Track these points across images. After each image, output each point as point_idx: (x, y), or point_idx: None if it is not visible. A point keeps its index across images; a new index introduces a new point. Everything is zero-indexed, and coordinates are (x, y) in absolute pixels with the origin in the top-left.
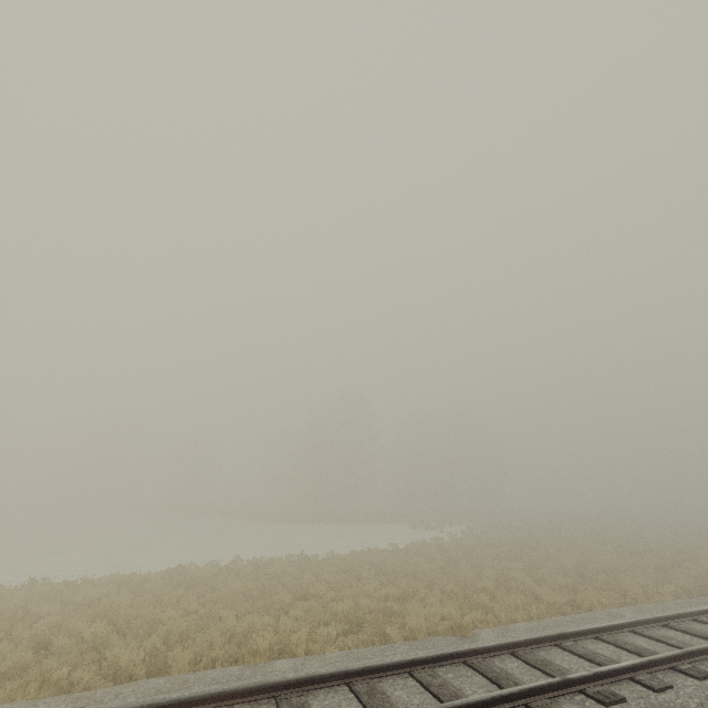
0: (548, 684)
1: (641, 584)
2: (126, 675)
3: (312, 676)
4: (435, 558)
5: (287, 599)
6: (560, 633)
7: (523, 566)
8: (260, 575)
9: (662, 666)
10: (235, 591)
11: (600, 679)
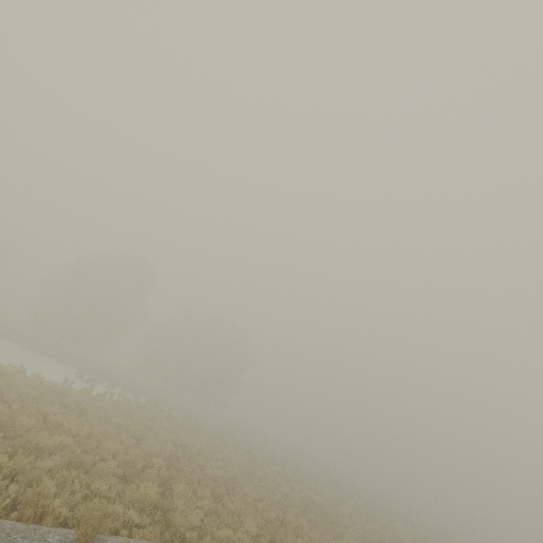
0: None
1: None
2: None
3: None
4: None
5: None
6: None
7: None
8: None
9: None
10: None
11: None
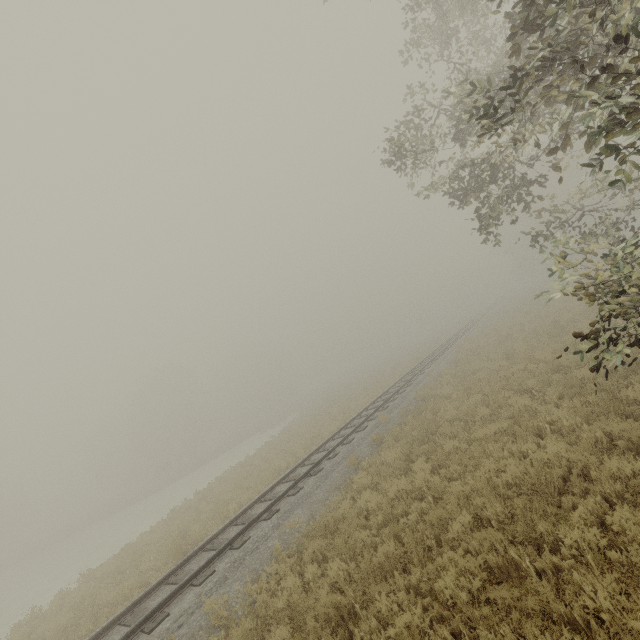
0: (381, 404)
1: (388, 380)
2: (251, 499)
3: (324, 442)
4: (303, 424)
5: (266, 464)
6: (376, 399)
7: (344, 402)
8: (229, 479)
9: (402, 388)
10: (233, 483)
11: (391, 398)
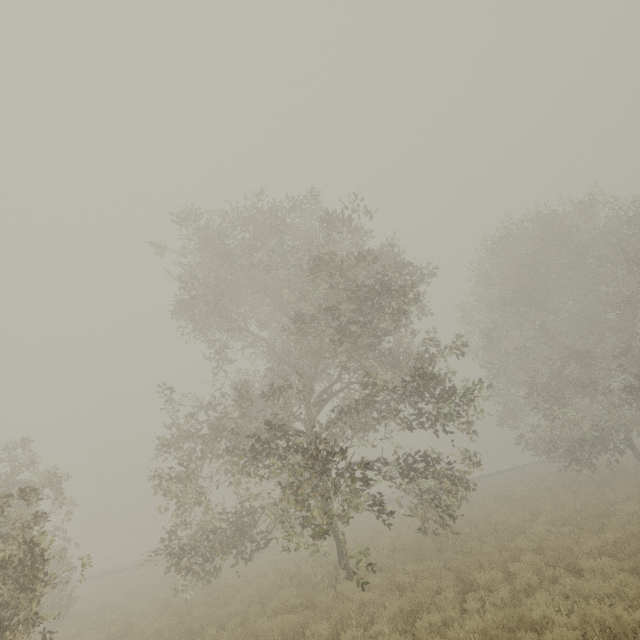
0: None
1: None
2: None
3: None
4: None
5: None
6: None
7: None
8: None
9: None
10: None
11: None
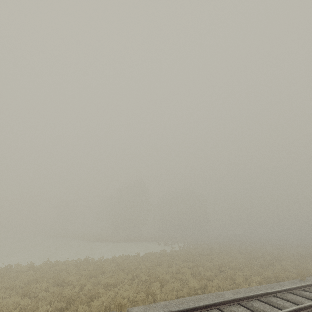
0: None
1: (244, 276)
2: None
3: None
4: (153, 260)
5: (44, 286)
6: (169, 311)
7: (194, 265)
8: (49, 271)
9: None
10: (22, 281)
11: None
